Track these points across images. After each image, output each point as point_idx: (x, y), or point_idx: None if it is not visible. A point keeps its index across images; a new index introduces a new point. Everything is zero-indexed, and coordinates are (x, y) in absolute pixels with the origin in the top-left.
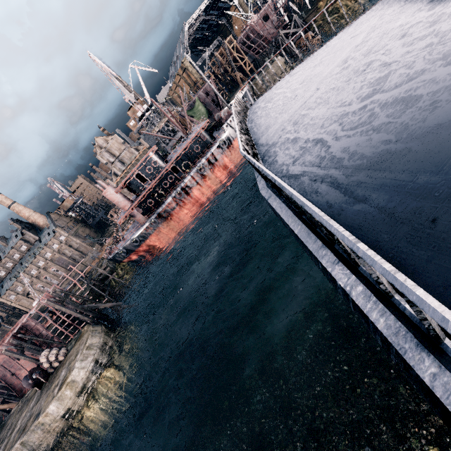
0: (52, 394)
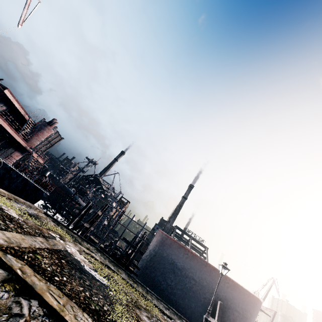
0: None
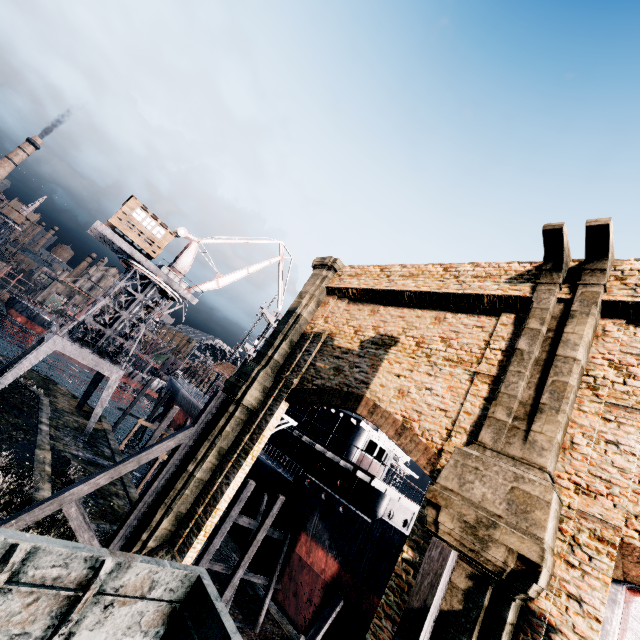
0: None
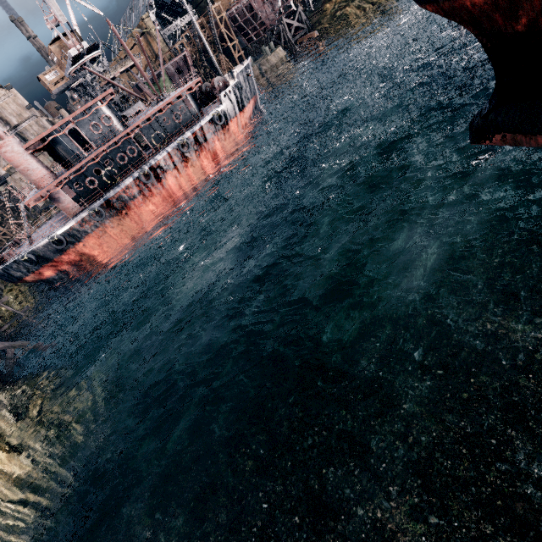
0: None
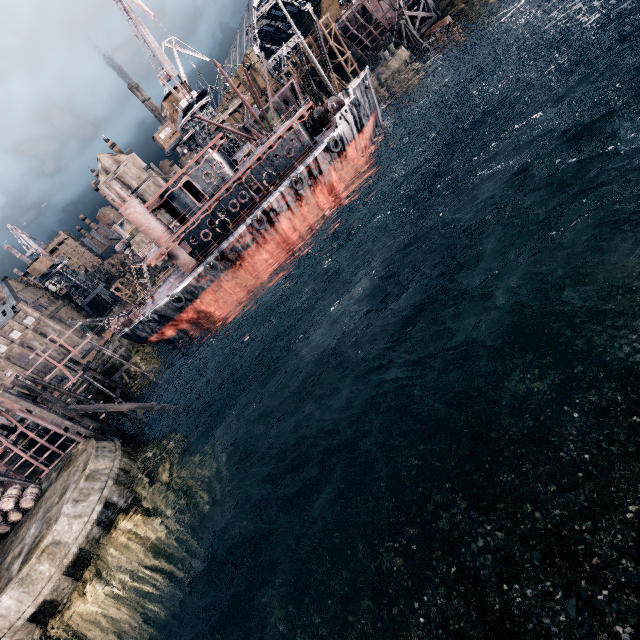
0: (6, 574)
